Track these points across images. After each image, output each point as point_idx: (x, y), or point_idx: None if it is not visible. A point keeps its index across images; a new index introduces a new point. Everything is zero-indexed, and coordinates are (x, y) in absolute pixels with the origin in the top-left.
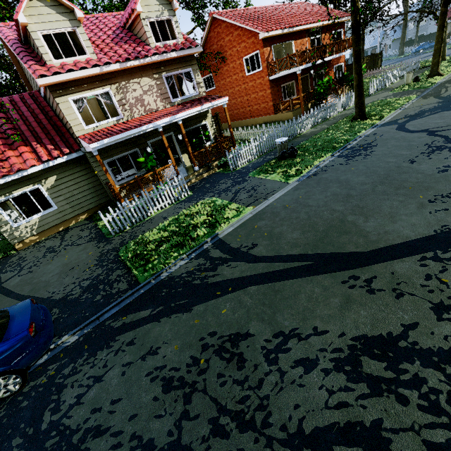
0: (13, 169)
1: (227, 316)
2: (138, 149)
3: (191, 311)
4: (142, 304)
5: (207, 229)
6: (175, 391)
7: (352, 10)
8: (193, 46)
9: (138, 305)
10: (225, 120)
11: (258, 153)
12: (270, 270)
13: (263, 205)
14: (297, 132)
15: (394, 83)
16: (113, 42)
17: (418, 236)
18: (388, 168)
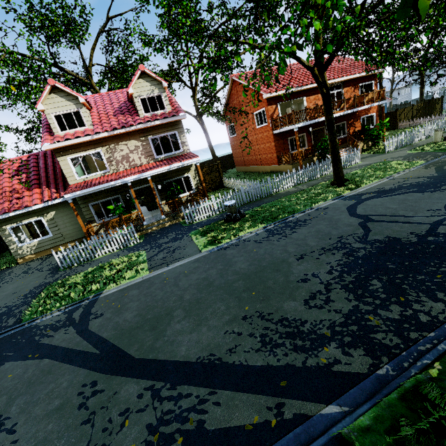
0: (23, 205)
1: (5, 382)
2: (120, 196)
3: (2, 365)
4: None
5: (101, 285)
6: None
7: (317, 84)
8: (177, 115)
9: None
10: (244, 163)
11: (220, 210)
12: (74, 347)
13: (158, 271)
14: (273, 191)
15: (428, 138)
16: (114, 114)
17: (182, 358)
18: (274, 260)
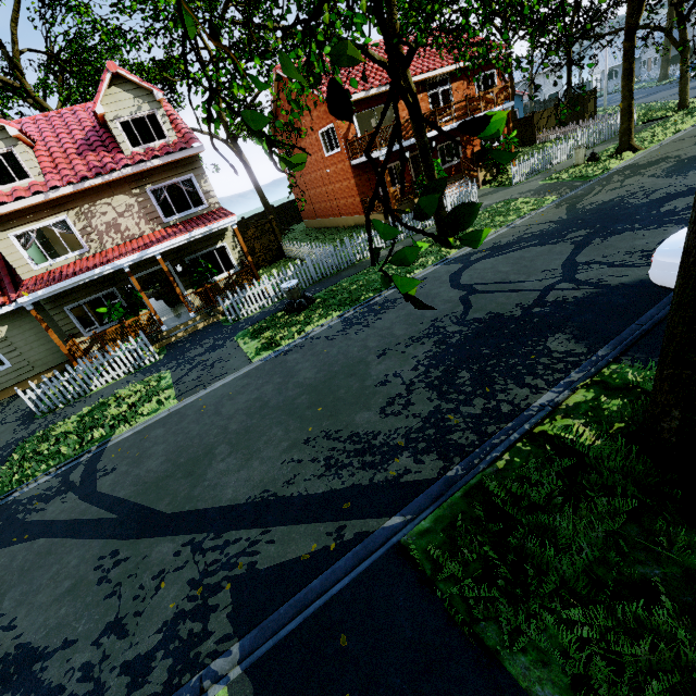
0: None
1: None
2: (115, 289)
3: None
4: None
5: (107, 429)
6: None
7: None
8: (188, 147)
9: None
10: (315, 215)
11: (279, 295)
12: (79, 517)
13: (192, 398)
14: (356, 258)
15: (570, 159)
16: (78, 151)
17: (228, 502)
18: (350, 361)
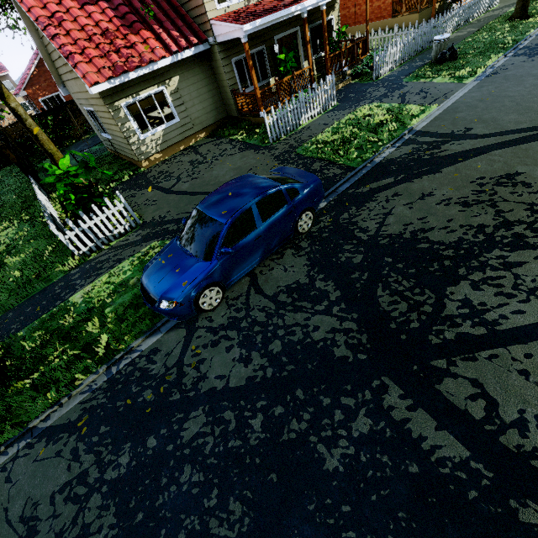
0: (144, 59)
1: (486, 168)
2: (264, 47)
3: (441, 172)
4: (377, 177)
5: (397, 125)
6: (477, 205)
7: None
8: None
9: (372, 178)
10: None
11: (400, 61)
12: (505, 140)
13: (448, 103)
14: None
15: None
16: None
17: None
18: None
